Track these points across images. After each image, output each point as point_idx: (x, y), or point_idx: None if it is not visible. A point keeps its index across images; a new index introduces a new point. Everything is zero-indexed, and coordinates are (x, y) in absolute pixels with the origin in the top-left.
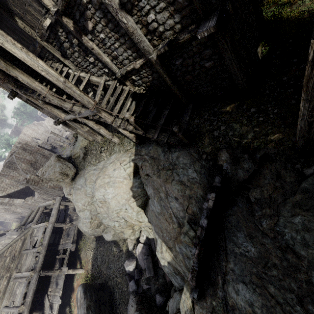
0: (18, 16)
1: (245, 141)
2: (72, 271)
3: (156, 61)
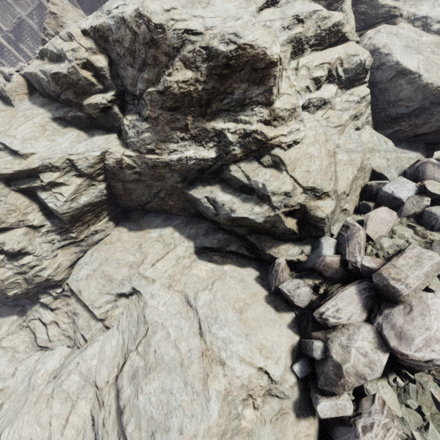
0: None
1: None
2: None
3: None
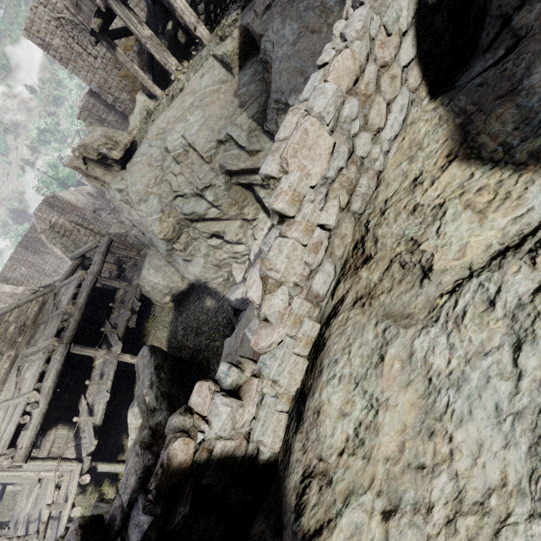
0: None
1: None
2: (130, 357)
3: None
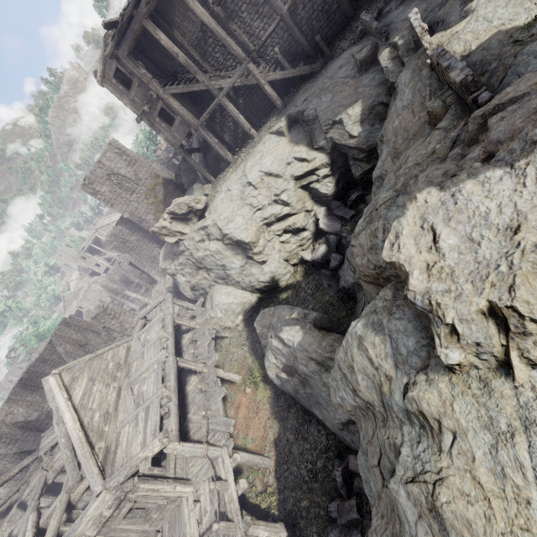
0: (176, 27)
1: None
2: (223, 371)
3: (287, 15)
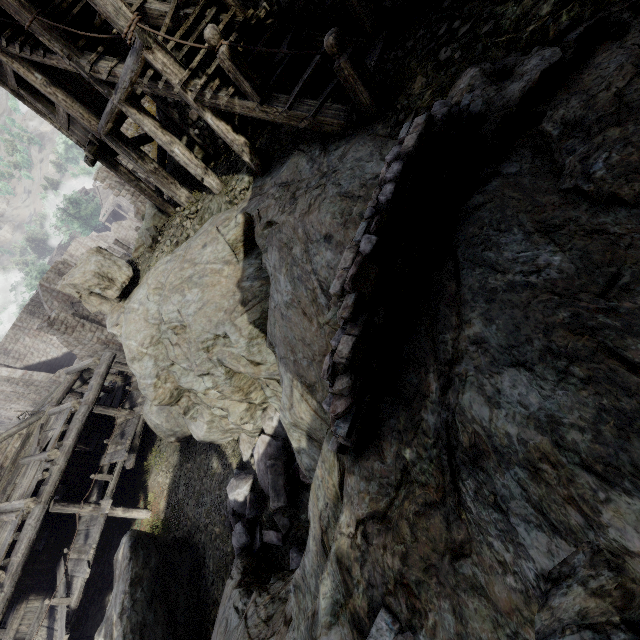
0: None
1: (530, 29)
2: (123, 510)
3: None
